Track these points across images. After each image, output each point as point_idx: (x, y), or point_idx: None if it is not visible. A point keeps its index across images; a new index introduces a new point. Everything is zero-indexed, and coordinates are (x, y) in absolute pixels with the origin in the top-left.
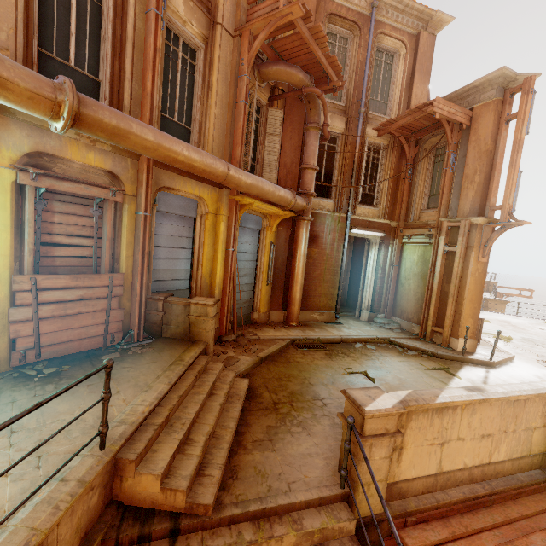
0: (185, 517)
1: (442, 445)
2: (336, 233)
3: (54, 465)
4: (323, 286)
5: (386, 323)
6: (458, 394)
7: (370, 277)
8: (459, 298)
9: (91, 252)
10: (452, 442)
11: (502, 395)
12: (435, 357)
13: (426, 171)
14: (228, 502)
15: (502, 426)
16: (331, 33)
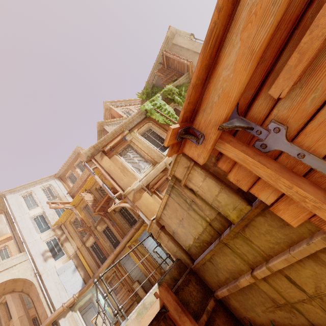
0: None
1: None
2: None
3: None
4: None
5: None
6: None
7: None
8: None
9: (121, 284)
10: None
11: None
12: None
13: None
14: None
15: None
16: None
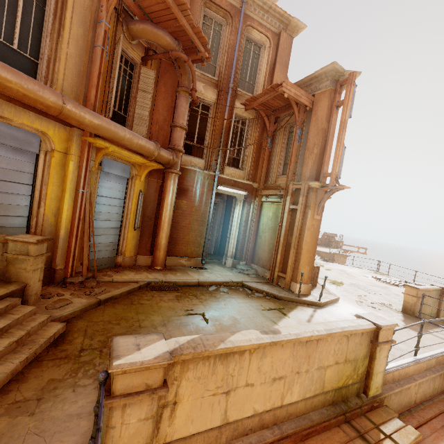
0: None
1: (227, 394)
2: (205, 188)
3: None
4: (191, 234)
5: (245, 269)
6: (248, 337)
7: (235, 229)
8: (299, 248)
9: None
10: (240, 389)
11: (293, 336)
12: (276, 298)
13: (282, 143)
14: None
15: (294, 367)
16: (208, 17)
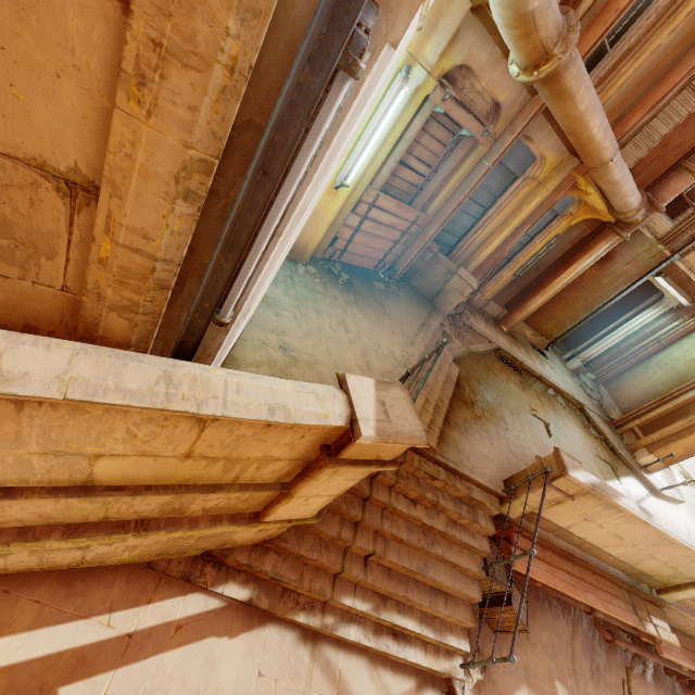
0: None
1: (585, 520)
2: (636, 267)
3: (377, 374)
4: (564, 312)
5: (589, 387)
6: (632, 507)
7: (620, 335)
8: None
9: (420, 182)
10: (593, 523)
11: (662, 529)
12: (612, 451)
13: None
14: (438, 451)
15: (636, 541)
16: None
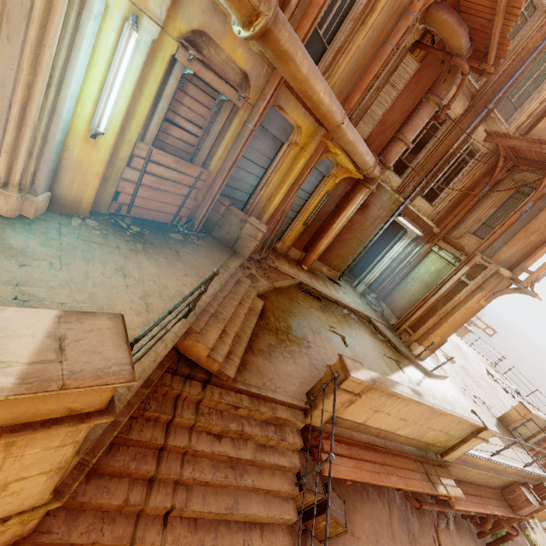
0: (215, 377)
1: (376, 412)
2: (385, 212)
3: (157, 315)
4: (345, 249)
5: (373, 304)
6: (406, 391)
7: (386, 262)
8: (443, 319)
9: (195, 142)
10: (383, 413)
11: (431, 405)
12: (395, 349)
13: (498, 199)
14: (239, 380)
15: (417, 419)
16: None
